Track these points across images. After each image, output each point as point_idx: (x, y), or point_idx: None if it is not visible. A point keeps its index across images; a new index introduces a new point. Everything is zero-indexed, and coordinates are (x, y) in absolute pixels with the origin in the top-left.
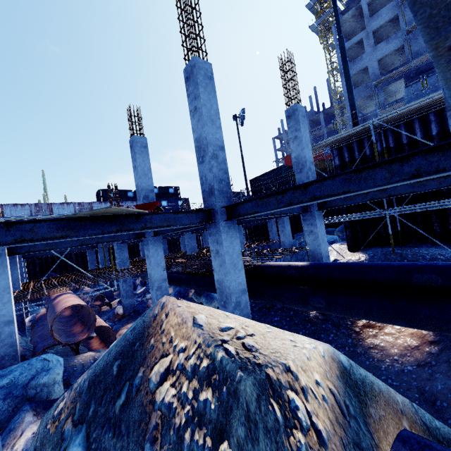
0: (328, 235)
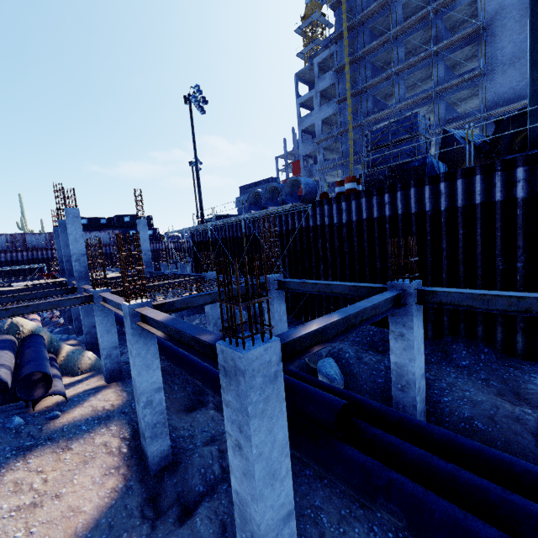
0: None
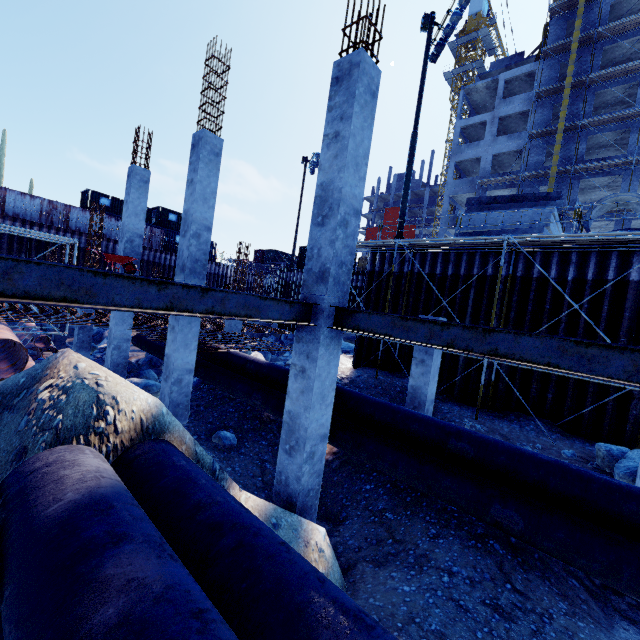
0: (350, 343)
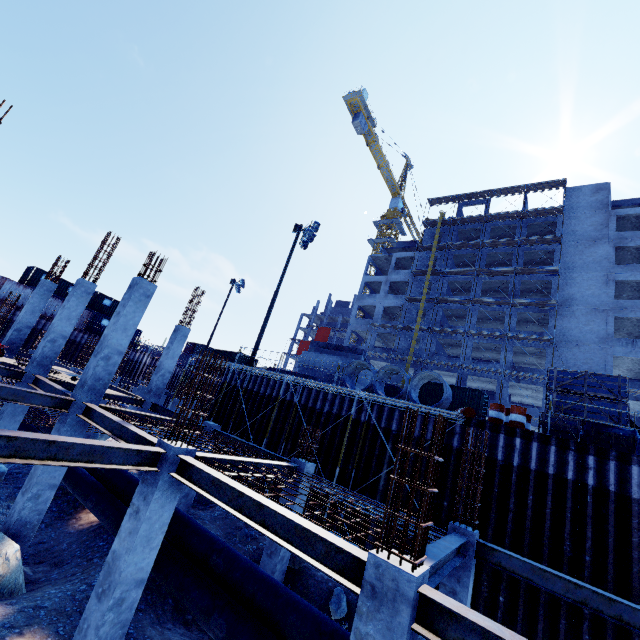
0: None
